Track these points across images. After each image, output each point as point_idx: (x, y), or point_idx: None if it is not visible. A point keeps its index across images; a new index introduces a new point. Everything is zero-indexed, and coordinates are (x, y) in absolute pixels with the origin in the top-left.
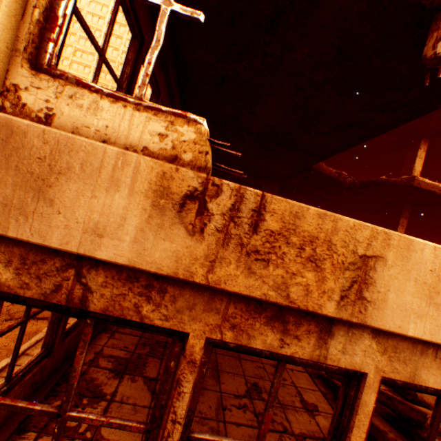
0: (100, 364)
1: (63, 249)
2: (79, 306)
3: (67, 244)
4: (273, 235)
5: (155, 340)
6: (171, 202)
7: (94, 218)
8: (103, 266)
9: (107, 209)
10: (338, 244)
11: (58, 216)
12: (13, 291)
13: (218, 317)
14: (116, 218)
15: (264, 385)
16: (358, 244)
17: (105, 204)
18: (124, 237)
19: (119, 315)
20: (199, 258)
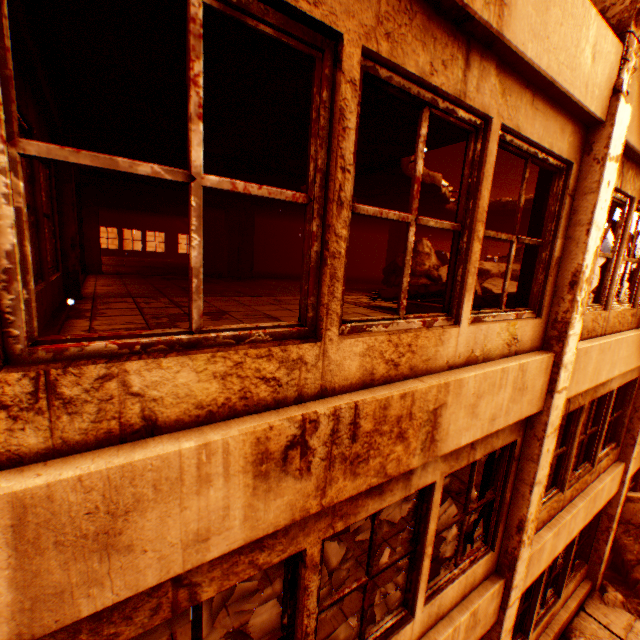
0: None
1: None
2: None
3: None
4: None
5: (169, 315)
6: None
7: None
8: None
9: None
10: None
11: None
12: None
13: (371, 17)
14: None
15: None
16: None
17: None
18: None
19: None
20: None
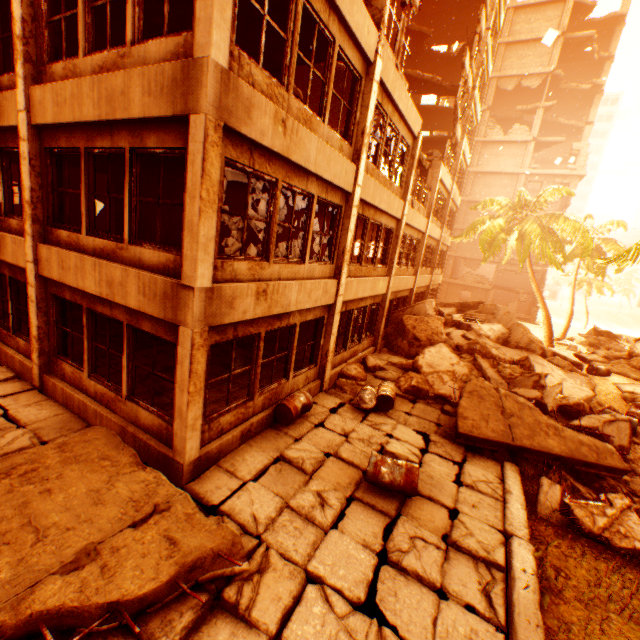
0: None
1: None
2: None
3: None
4: None
5: None
6: None
7: None
8: None
9: None
10: None
11: None
12: None
13: None
14: None
15: None
16: None
17: None
18: None
19: None
20: None
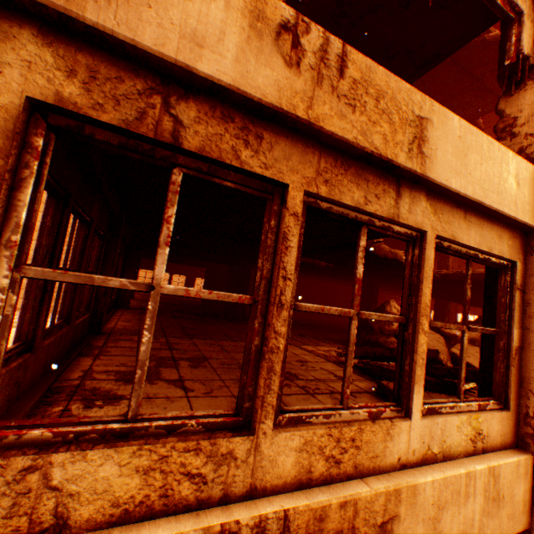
0: (97, 378)
1: (157, 54)
2: (171, 143)
3: (162, 48)
4: (356, 84)
5: (158, 357)
6: (267, 29)
7: (191, 25)
8: (193, 99)
9: (203, 17)
10: (401, 103)
11: (148, 11)
12: (81, 112)
13: (312, 171)
14: (214, 31)
15: (298, 372)
16: (414, 106)
17: (201, 12)
18: (225, 54)
19: (217, 158)
20: (298, 92)
